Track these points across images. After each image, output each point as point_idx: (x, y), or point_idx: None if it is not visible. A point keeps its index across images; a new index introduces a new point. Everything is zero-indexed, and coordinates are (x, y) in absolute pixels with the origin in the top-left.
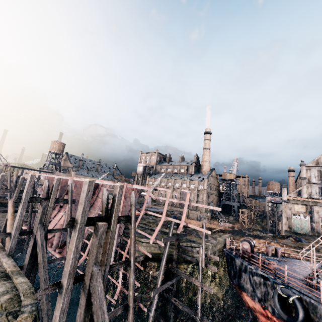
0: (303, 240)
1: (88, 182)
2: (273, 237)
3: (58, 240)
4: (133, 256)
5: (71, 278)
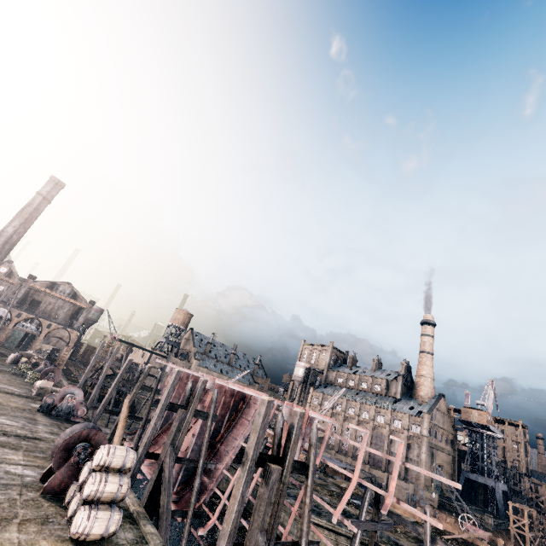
0: None
1: (267, 402)
2: None
3: (176, 478)
4: (305, 538)
5: (230, 543)
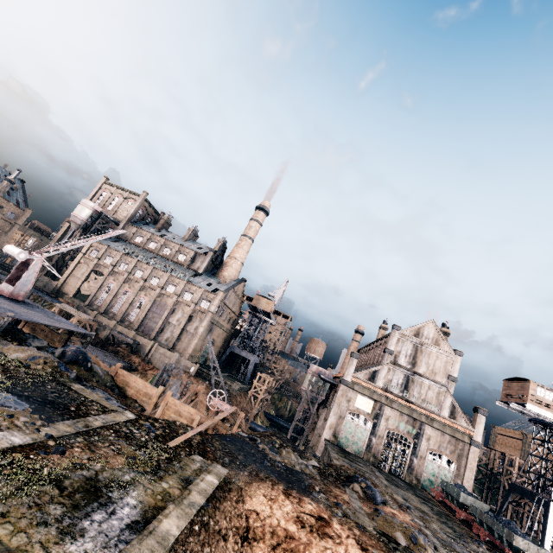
0: (379, 496)
1: None
2: (322, 476)
3: None
4: None
5: None
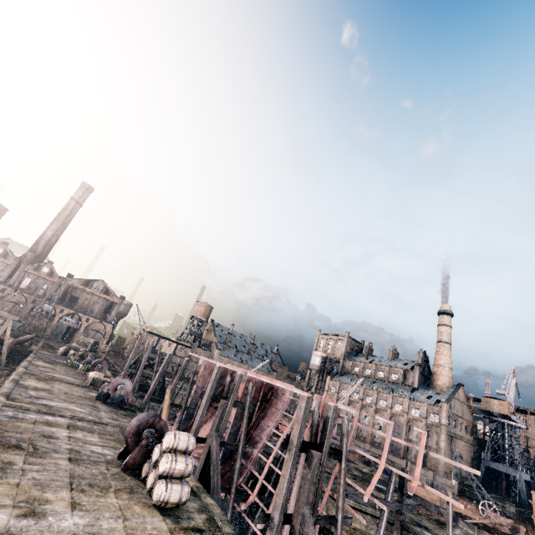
0: None
1: (306, 398)
2: None
3: None
4: (341, 513)
5: (282, 513)
